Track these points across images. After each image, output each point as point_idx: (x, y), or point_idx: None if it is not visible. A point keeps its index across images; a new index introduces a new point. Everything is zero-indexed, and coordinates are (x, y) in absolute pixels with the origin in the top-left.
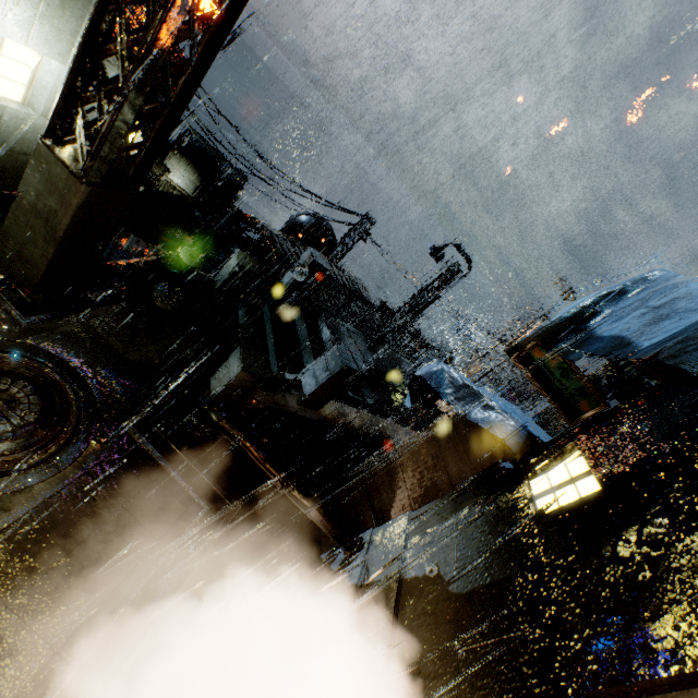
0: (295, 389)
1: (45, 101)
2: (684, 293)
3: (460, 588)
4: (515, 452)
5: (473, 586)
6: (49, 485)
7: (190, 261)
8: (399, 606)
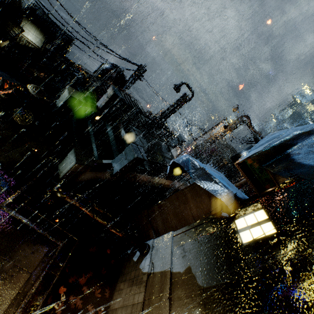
0: (108, 169)
1: None
2: None
3: (204, 284)
4: (230, 209)
5: (212, 284)
6: None
7: (36, 94)
8: (172, 289)
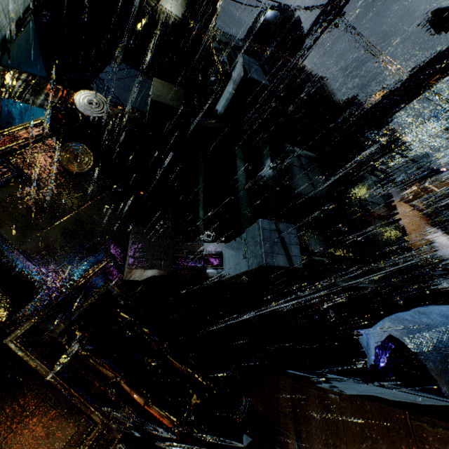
0: (212, 267)
1: None
2: None
3: None
4: None
5: None
6: None
7: (88, 110)
8: None
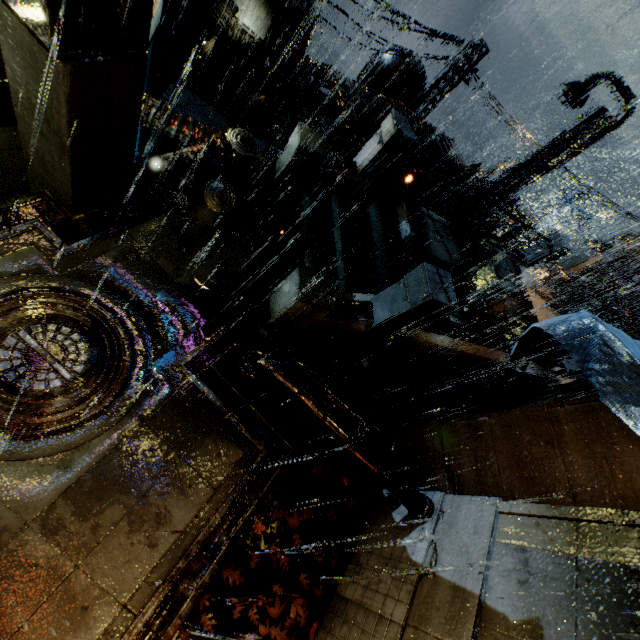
0: (363, 315)
1: None
2: None
3: None
4: None
5: None
6: (106, 439)
7: (241, 148)
8: None
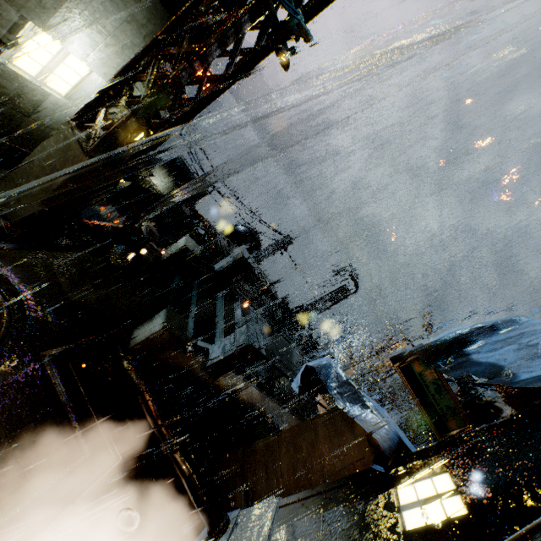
0: (202, 355)
1: (82, 99)
2: None
3: None
4: (387, 455)
5: None
6: None
7: (148, 234)
8: None
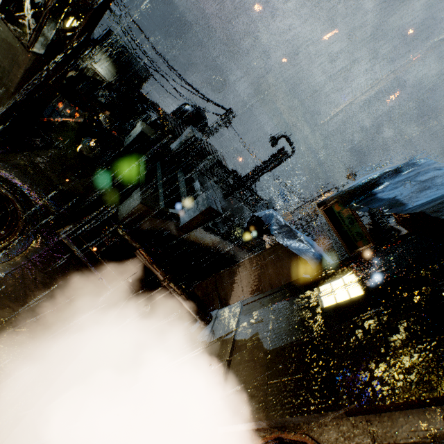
0: (175, 219)
1: None
2: (441, 173)
3: (271, 347)
4: (313, 268)
5: (280, 346)
6: (3, 268)
7: (107, 124)
8: (232, 356)
